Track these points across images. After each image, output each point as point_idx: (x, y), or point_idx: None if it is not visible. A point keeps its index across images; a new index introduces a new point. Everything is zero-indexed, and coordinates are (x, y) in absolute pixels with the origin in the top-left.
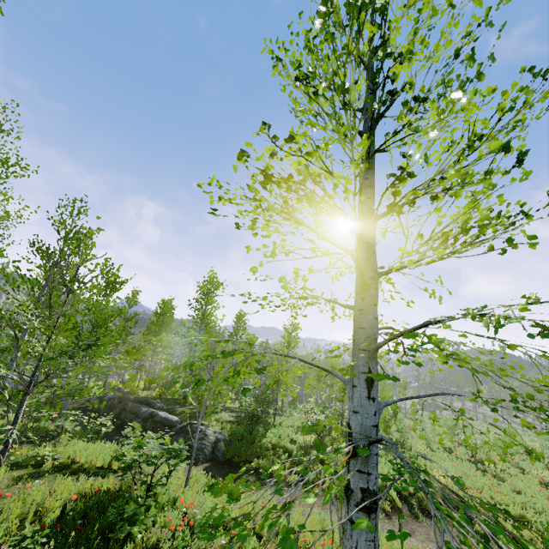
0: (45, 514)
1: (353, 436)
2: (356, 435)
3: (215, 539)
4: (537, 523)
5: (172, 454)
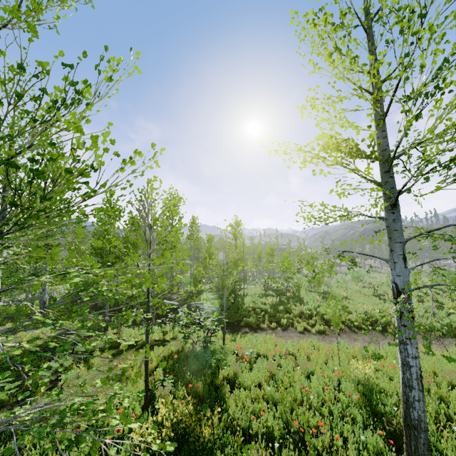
0: (156, 369)
1: (399, 287)
2: (401, 287)
3: (269, 361)
4: (421, 322)
5: (217, 322)
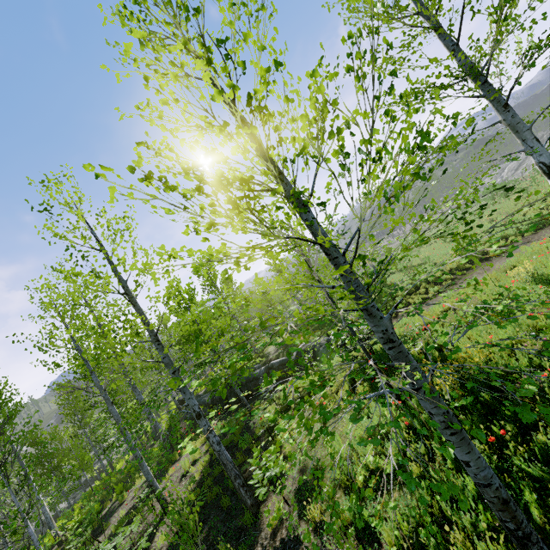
0: (359, 385)
1: (546, 163)
2: (547, 162)
3: None
4: (509, 233)
5: None
